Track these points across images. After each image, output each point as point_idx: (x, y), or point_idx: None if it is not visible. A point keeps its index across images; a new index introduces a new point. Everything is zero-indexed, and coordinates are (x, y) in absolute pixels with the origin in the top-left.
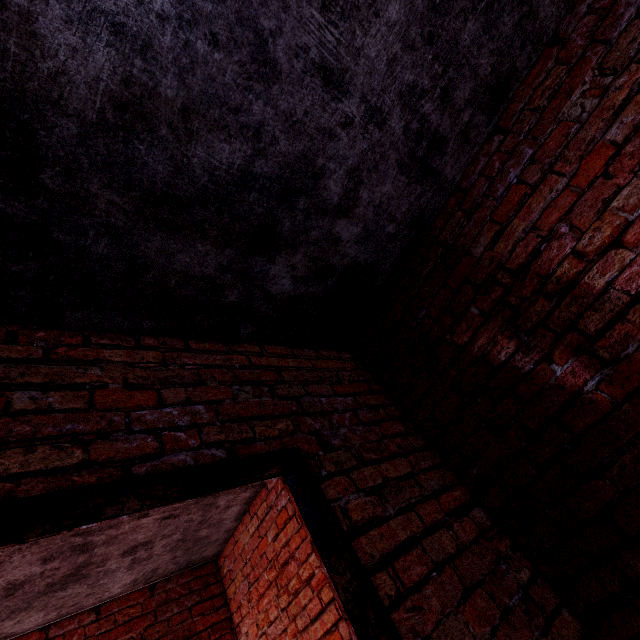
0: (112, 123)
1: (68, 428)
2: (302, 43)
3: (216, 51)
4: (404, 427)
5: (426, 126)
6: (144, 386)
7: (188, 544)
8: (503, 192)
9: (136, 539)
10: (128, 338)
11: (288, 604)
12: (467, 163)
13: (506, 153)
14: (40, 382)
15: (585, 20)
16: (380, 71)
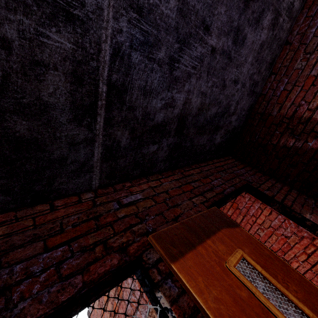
0: (197, 114)
1: (206, 188)
2: (231, 77)
3: (216, 88)
4: (261, 174)
5: (254, 81)
6: (205, 177)
7: None
8: (279, 93)
9: None
10: (188, 167)
11: None
12: (263, 85)
13: (277, 81)
14: (190, 181)
15: (296, 36)
16: (245, 74)
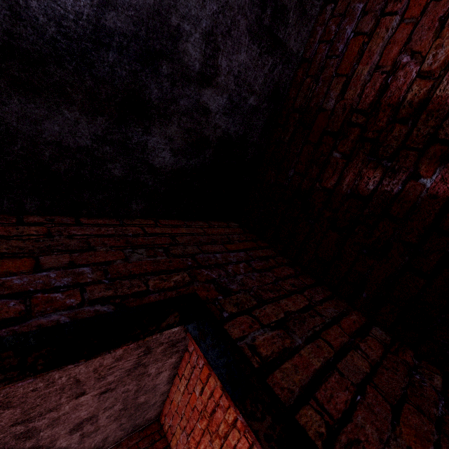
0: None
1: None
2: None
3: None
4: (293, 270)
5: None
6: (19, 255)
7: (130, 411)
8: (343, 48)
9: (79, 416)
10: (9, 217)
11: (221, 447)
12: (307, 37)
13: (339, 16)
14: None
15: None
16: None
